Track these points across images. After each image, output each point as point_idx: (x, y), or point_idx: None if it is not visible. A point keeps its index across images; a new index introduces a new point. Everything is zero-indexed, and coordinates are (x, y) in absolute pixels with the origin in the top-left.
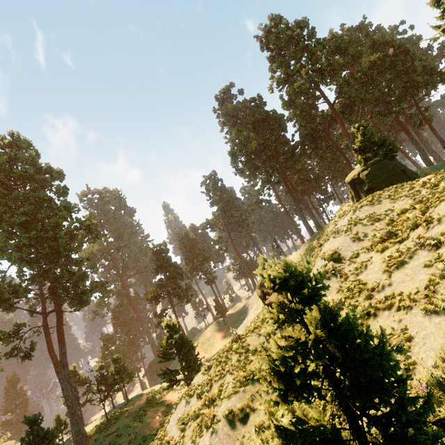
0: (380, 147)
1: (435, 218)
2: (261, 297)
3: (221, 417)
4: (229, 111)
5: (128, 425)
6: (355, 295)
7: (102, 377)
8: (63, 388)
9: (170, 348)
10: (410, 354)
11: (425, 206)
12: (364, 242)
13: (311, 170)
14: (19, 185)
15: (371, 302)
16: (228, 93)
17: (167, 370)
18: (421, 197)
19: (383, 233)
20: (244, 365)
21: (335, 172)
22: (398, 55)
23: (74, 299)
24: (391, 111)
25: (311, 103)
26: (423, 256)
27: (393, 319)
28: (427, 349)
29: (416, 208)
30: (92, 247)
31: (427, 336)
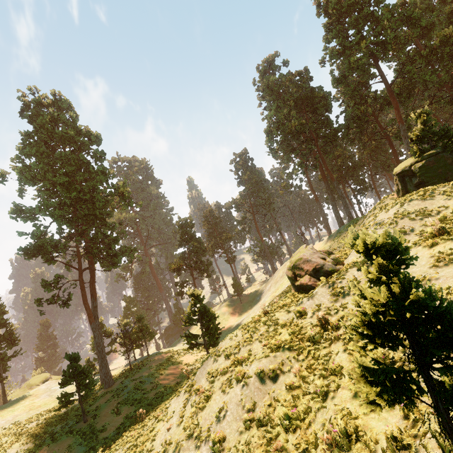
0: (441, 138)
1: None
2: (292, 278)
3: (252, 374)
4: (270, 84)
5: (150, 375)
6: None
7: (126, 333)
8: (95, 336)
9: (194, 315)
10: None
11: None
12: (410, 236)
13: (351, 157)
14: (59, 146)
15: None
16: (271, 63)
17: (190, 334)
18: None
19: (435, 229)
20: (273, 335)
21: (377, 162)
22: None
23: (106, 260)
24: None
25: (364, 81)
26: None
27: None
28: None
29: None
30: (120, 214)
31: None
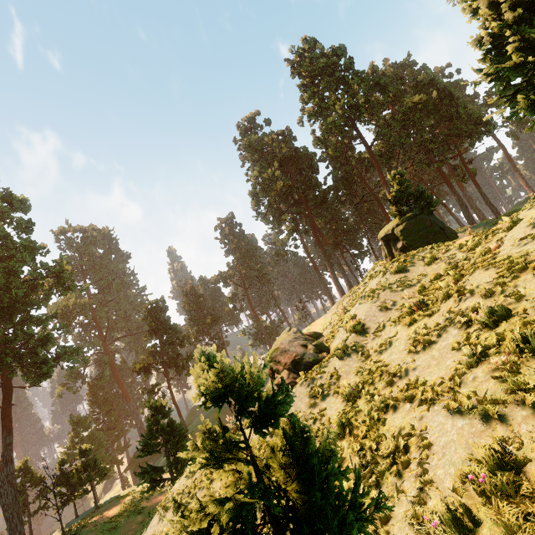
0: (418, 199)
1: (468, 289)
2: (270, 375)
3: None
4: (252, 143)
5: None
6: (376, 379)
7: (63, 476)
8: (1, 494)
9: (155, 438)
10: (428, 468)
11: (460, 272)
12: (392, 312)
13: (345, 219)
14: None
15: (392, 390)
16: (252, 122)
17: (148, 468)
18: (456, 261)
19: (412, 303)
20: None
21: (372, 224)
22: (442, 99)
23: (29, 370)
24: (433, 160)
25: (348, 143)
26: (452, 335)
27: (414, 415)
28: (447, 463)
29: (450, 274)
30: (67, 301)
31: (447, 444)
